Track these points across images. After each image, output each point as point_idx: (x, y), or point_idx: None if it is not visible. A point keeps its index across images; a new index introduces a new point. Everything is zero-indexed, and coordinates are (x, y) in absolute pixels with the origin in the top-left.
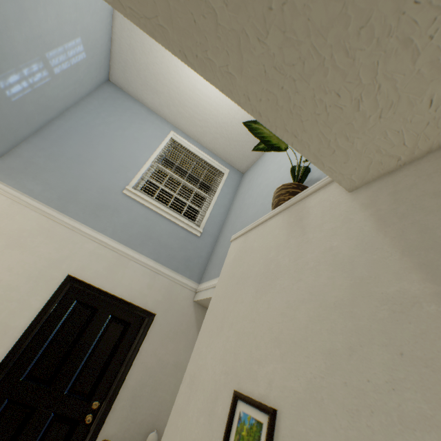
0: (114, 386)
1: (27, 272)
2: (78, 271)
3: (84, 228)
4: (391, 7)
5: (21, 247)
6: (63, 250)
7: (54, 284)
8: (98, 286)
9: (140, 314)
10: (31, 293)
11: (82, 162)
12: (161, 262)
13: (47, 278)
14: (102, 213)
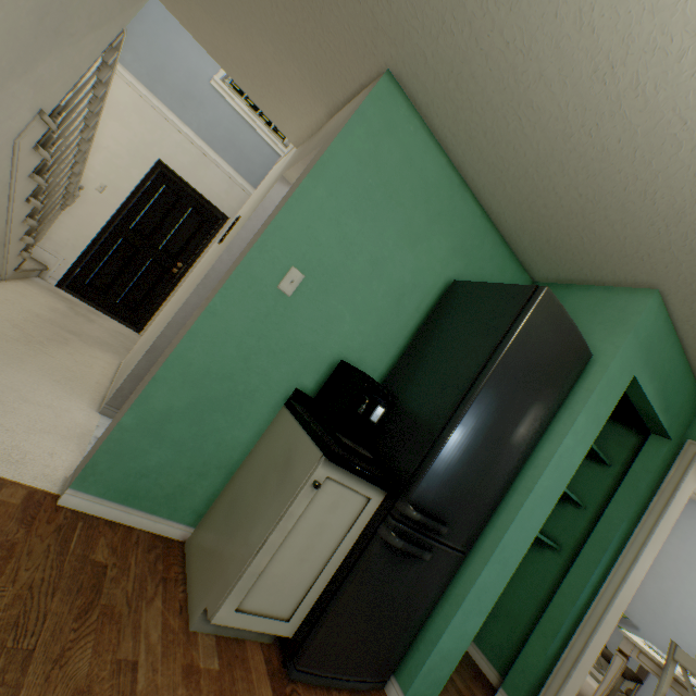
0: (193, 257)
1: (127, 146)
2: (167, 159)
3: (172, 116)
4: (273, 92)
5: (120, 121)
6: (154, 134)
7: (149, 165)
8: (183, 178)
9: (217, 215)
10: (132, 166)
11: (169, 32)
12: (241, 174)
13: (143, 157)
14: (188, 104)
